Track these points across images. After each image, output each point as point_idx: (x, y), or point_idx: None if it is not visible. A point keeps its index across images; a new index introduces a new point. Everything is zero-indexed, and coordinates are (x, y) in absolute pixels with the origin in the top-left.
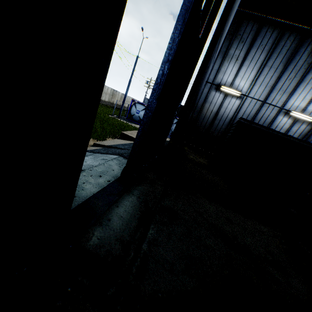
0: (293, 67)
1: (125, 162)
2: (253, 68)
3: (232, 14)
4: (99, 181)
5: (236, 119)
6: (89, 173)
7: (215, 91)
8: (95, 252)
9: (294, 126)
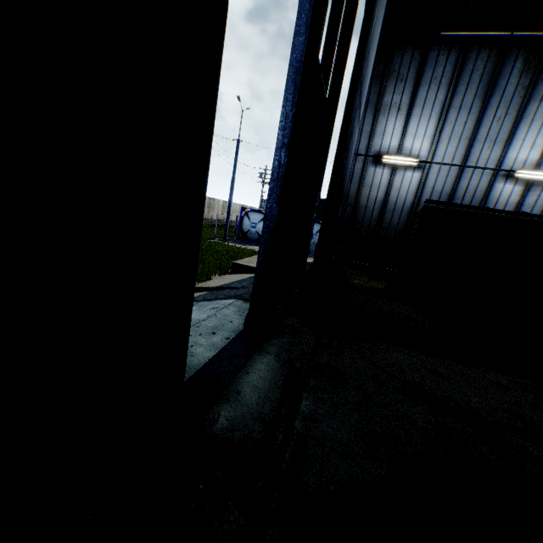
0: (498, 99)
1: (247, 306)
2: (429, 116)
3: (371, 49)
4: (213, 341)
5: (420, 203)
6: (196, 332)
7: (374, 167)
8: (226, 438)
9: (529, 194)
